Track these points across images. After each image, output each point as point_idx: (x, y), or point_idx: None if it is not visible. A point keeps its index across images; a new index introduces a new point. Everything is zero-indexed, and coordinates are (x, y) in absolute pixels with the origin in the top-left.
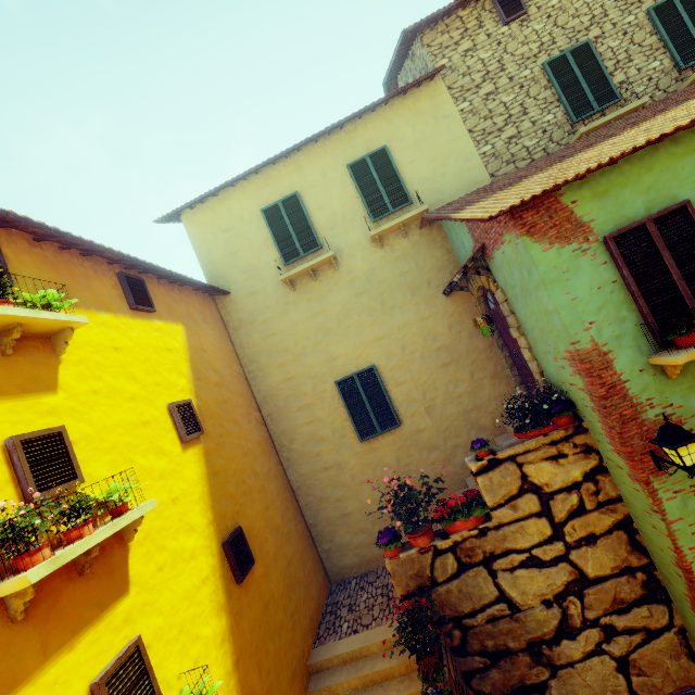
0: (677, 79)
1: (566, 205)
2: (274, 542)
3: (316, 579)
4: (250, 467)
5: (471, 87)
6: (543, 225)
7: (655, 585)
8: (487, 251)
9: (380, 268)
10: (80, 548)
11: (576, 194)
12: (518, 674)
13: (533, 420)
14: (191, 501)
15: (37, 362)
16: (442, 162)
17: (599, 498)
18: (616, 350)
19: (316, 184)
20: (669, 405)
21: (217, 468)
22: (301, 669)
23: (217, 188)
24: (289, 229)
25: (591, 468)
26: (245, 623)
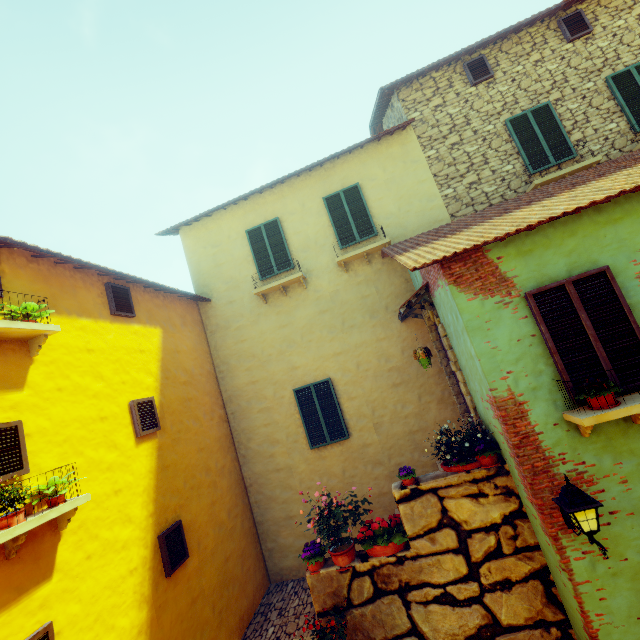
0: (632, 140)
1: (492, 260)
2: (215, 537)
3: (255, 577)
4: (203, 462)
5: (439, 137)
6: (469, 276)
7: None
8: (430, 289)
9: (344, 290)
10: (3, 538)
11: (501, 251)
12: None
13: (456, 456)
14: (135, 493)
15: (11, 362)
16: (407, 200)
17: (517, 544)
18: (531, 401)
19: (295, 212)
20: (581, 462)
21: (168, 462)
22: None
23: (210, 210)
24: (267, 249)
25: (510, 511)
26: (167, 617)
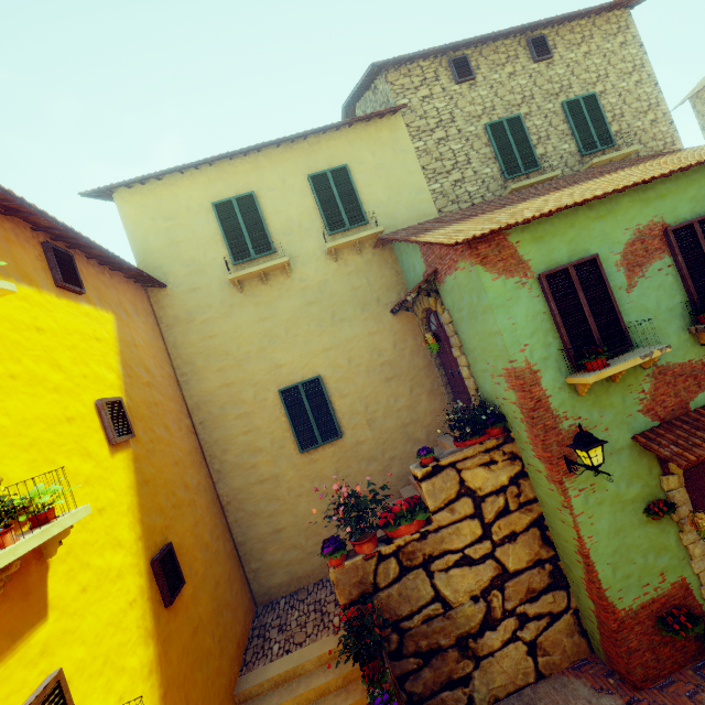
0: (579, 162)
1: (512, 244)
2: (203, 561)
3: (243, 601)
4: (180, 478)
5: (427, 129)
6: (493, 257)
7: (558, 574)
8: (438, 275)
9: (333, 281)
10: (4, 559)
11: (519, 236)
12: (447, 670)
13: (473, 430)
14: (119, 512)
15: None
16: (397, 190)
17: (521, 500)
18: (543, 369)
19: (274, 187)
20: (578, 418)
21: (147, 477)
22: (228, 700)
23: (164, 171)
24: (242, 228)
25: (515, 473)
26: (174, 652)
